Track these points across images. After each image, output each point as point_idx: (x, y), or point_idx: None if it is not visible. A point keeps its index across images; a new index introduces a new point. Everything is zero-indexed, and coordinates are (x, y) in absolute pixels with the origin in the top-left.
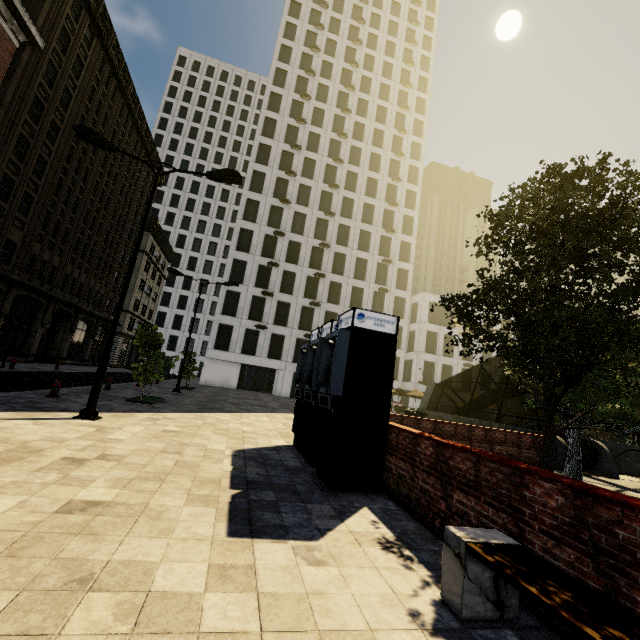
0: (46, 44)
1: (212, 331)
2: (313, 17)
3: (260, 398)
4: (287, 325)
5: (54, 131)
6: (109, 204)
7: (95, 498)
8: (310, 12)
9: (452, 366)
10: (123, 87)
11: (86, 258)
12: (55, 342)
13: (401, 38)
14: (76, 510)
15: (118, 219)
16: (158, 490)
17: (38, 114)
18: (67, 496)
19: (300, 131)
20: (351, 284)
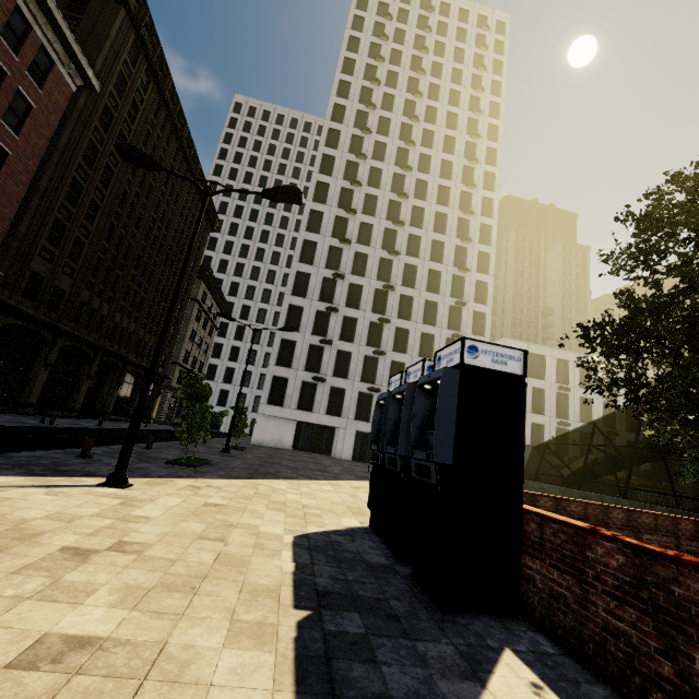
0: (103, 88)
1: (265, 384)
2: (373, 50)
3: (319, 461)
4: (348, 377)
5: (108, 175)
6: (161, 250)
7: (85, 630)
8: (369, 46)
9: (543, 425)
10: (178, 131)
11: (136, 306)
12: (101, 396)
13: (468, 64)
14: (45, 660)
15: (170, 266)
16: (186, 611)
17: (92, 158)
18: (42, 626)
19: (360, 166)
20: (420, 330)
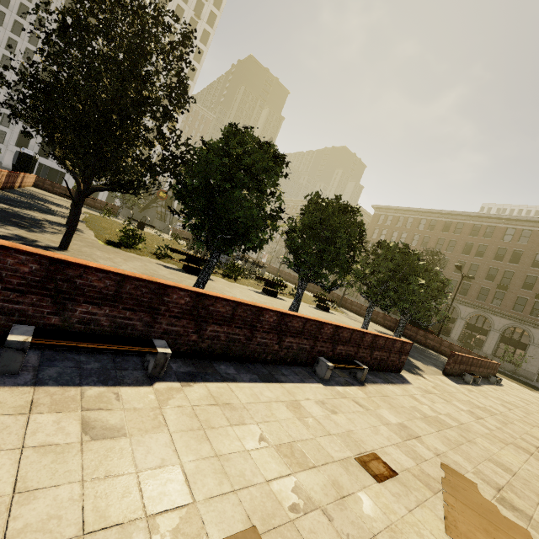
0: None
1: (14, 133)
2: None
3: None
4: None
5: None
6: None
7: None
8: None
9: None
10: None
11: None
12: None
13: None
14: None
15: None
16: None
17: None
18: None
19: None
20: None
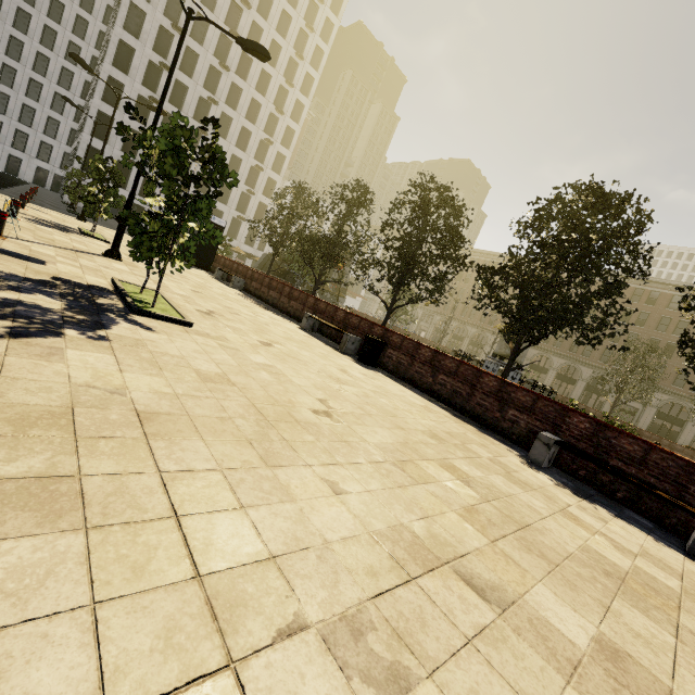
0: None
1: (79, 150)
2: None
3: None
4: None
5: None
6: None
7: None
8: None
9: None
10: None
11: None
12: None
13: None
14: None
15: None
16: None
17: None
18: None
19: None
20: (232, 151)
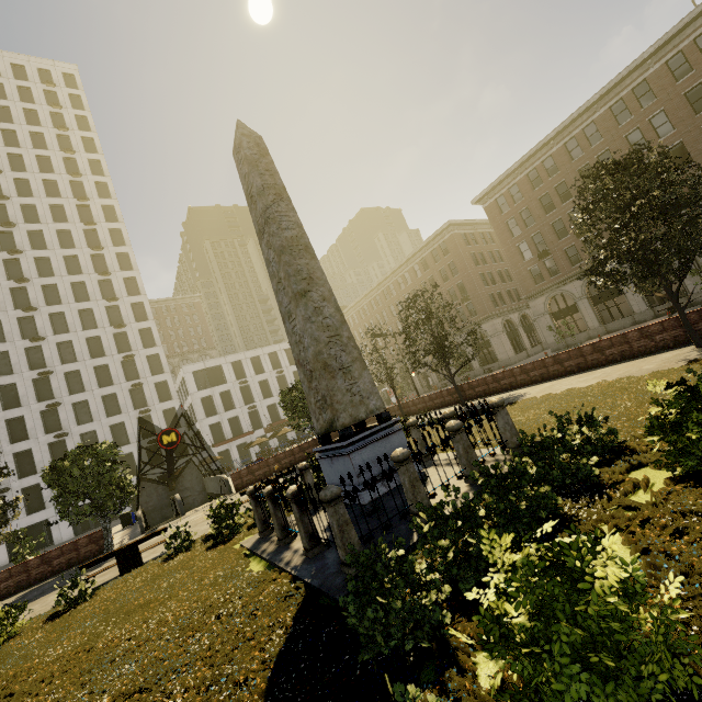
0: None
1: None
2: None
3: None
4: (37, 471)
5: None
6: None
7: None
8: None
9: (238, 416)
10: None
11: None
12: None
13: (47, 125)
14: None
15: None
16: None
17: None
18: None
19: None
20: (99, 395)
